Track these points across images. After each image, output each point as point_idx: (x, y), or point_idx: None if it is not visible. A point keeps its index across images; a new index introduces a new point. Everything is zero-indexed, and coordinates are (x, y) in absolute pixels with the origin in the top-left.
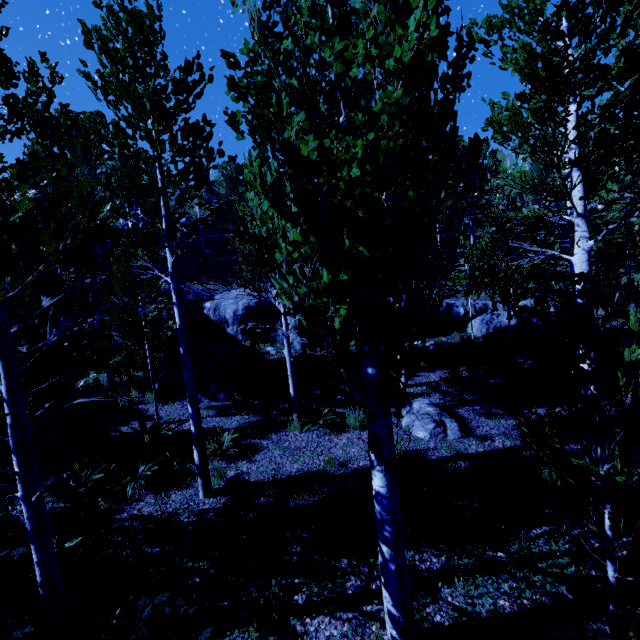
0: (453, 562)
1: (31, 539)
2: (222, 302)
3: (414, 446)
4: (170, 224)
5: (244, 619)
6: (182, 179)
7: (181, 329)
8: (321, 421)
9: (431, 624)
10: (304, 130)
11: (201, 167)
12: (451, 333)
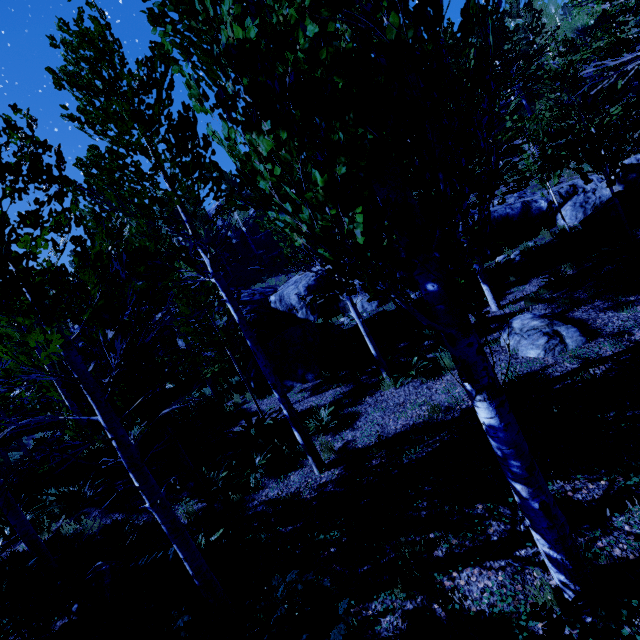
0: (619, 485)
1: (171, 540)
2: (284, 291)
3: (528, 368)
4: (194, 227)
5: (387, 581)
6: (184, 176)
7: (241, 323)
8: (412, 371)
9: (610, 560)
10: (238, 17)
11: (198, 157)
12: (537, 234)
